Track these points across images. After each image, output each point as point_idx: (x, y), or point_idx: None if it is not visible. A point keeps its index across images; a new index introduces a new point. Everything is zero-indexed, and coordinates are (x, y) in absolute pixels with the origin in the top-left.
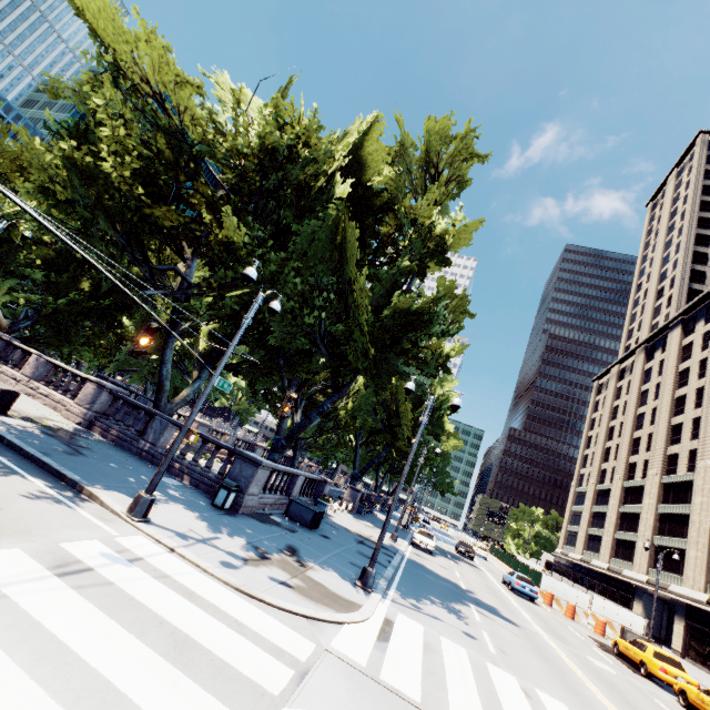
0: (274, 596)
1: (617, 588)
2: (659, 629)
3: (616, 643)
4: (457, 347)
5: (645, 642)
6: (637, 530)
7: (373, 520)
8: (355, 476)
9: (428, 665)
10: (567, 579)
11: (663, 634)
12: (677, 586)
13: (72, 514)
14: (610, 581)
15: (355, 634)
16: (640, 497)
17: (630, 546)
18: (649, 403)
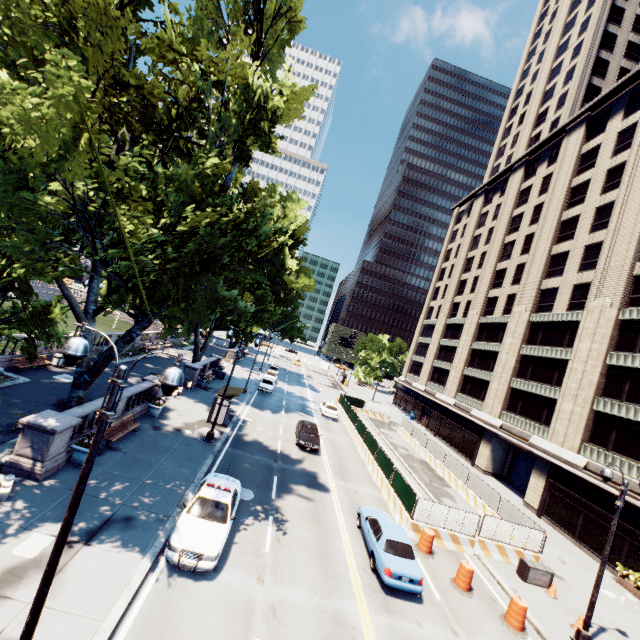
0: None
1: (462, 425)
2: (502, 467)
3: None
4: (290, 83)
5: None
6: (490, 369)
7: (107, 476)
8: (78, 380)
9: None
10: (420, 431)
11: (506, 472)
12: (541, 439)
13: None
14: (456, 418)
15: None
16: (498, 335)
17: (480, 384)
18: (523, 229)
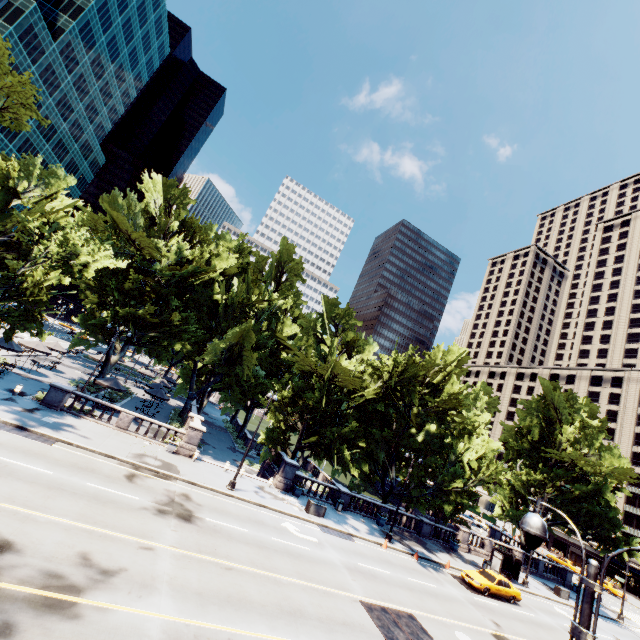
0: (637, 625)
1: None
2: None
3: (550, 557)
4: None
5: (565, 559)
6: None
7: None
8: None
9: (639, 622)
10: None
11: None
12: None
13: (635, 631)
14: None
15: (639, 624)
16: None
17: None
18: None
